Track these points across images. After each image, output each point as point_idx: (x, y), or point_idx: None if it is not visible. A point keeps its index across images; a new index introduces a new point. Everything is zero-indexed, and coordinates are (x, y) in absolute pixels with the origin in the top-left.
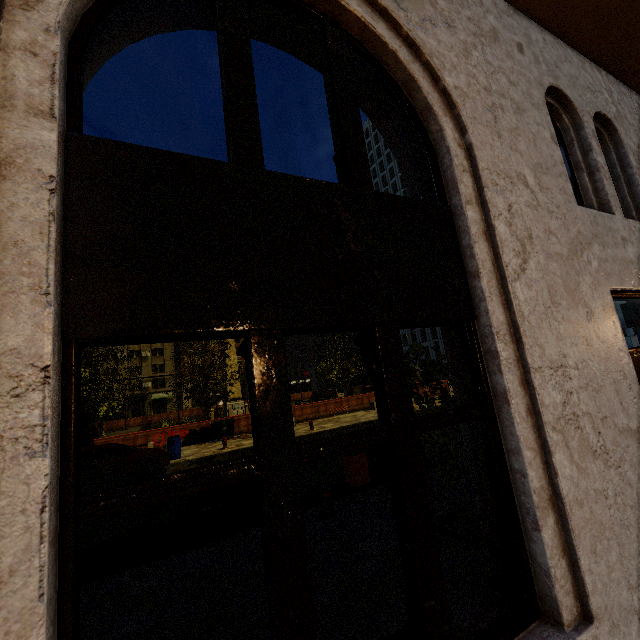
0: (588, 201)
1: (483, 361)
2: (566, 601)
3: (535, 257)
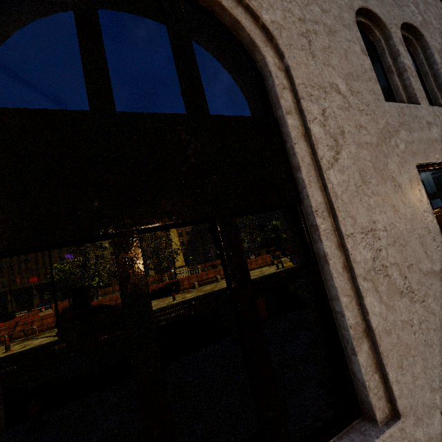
0: (399, 96)
1: (309, 233)
2: (379, 404)
3: (347, 148)
